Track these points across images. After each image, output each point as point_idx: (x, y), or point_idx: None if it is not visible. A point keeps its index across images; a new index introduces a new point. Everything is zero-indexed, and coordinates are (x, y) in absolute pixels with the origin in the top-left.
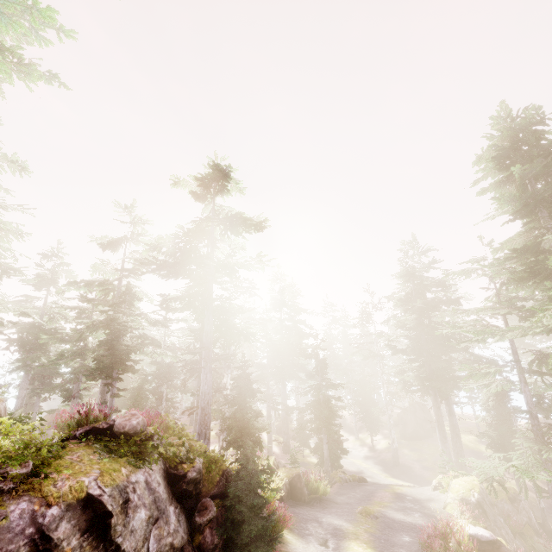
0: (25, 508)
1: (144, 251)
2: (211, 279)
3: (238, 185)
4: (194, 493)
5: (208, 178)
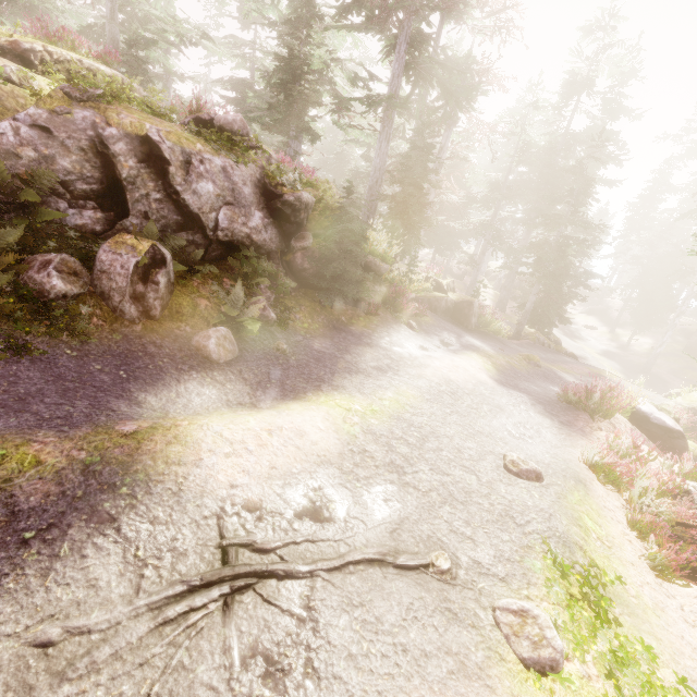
0: (88, 116)
1: None
2: None
3: None
4: (293, 220)
5: None
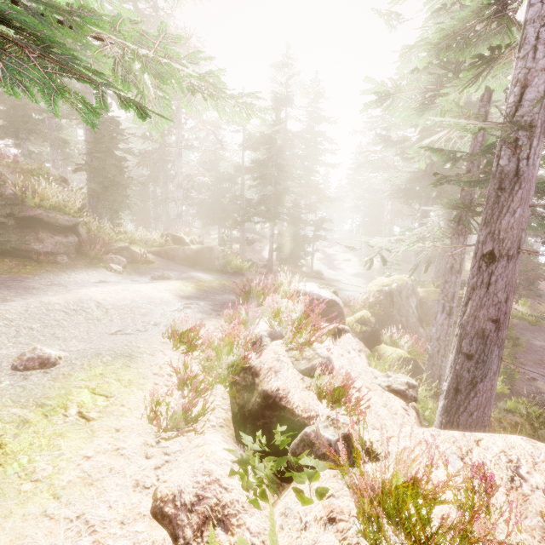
0: None
1: None
2: None
3: None
4: None
5: None
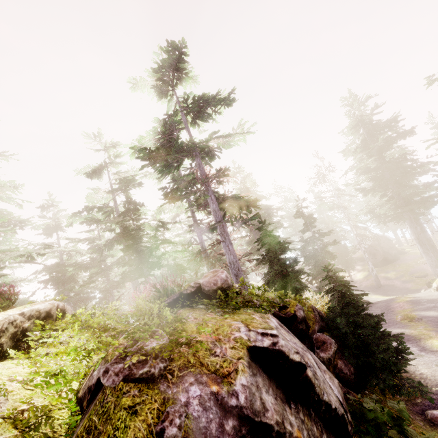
0: (201, 392)
1: (130, 156)
2: (200, 163)
3: (190, 75)
4: (307, 332)
5: (164, 67)
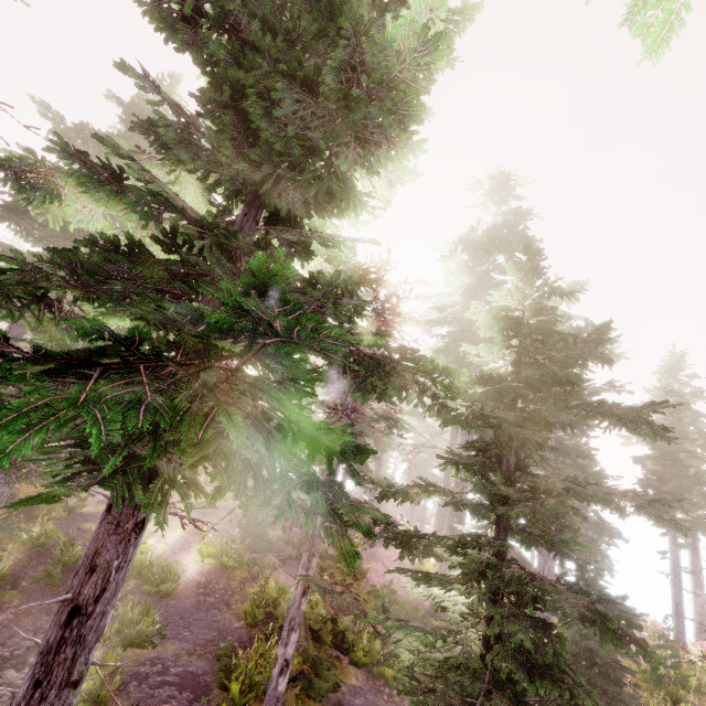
0: None
1: None
2: None
3: None
4: None
5: None
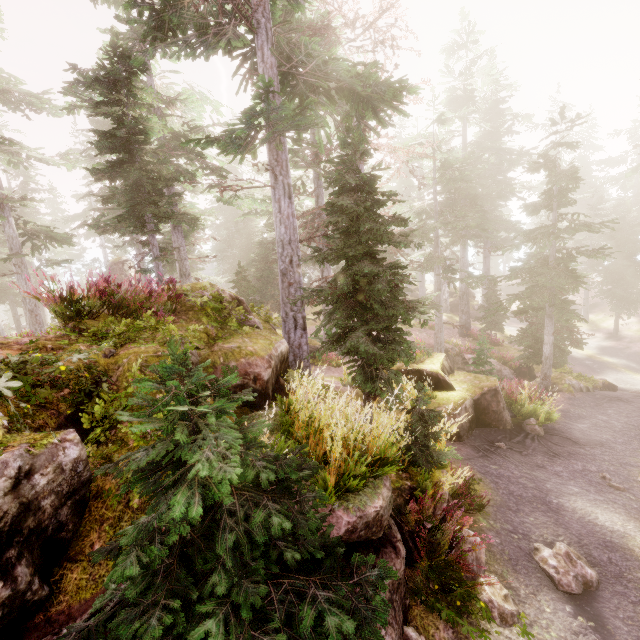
0: None
1: None
2: None
3: None
4: None
5: None
